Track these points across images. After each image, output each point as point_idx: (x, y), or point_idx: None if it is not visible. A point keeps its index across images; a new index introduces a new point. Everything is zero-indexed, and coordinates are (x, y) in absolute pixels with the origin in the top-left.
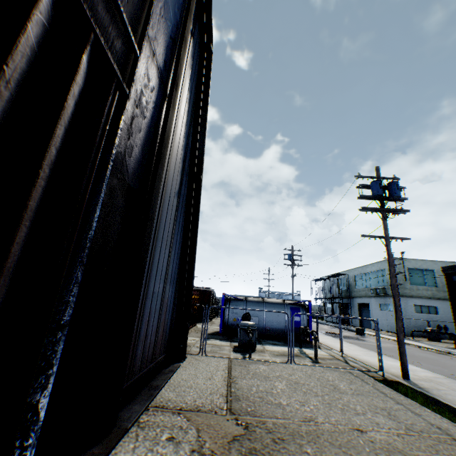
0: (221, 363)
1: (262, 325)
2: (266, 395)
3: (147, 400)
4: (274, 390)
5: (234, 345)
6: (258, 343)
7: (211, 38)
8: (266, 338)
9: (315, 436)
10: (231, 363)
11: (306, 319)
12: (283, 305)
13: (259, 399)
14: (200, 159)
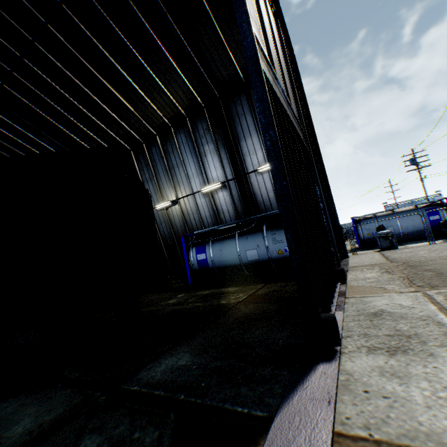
0: (374, 254)
1: (398, 232)
2: (411, 256)
3: (346, 266)
4: (417, 254)
5: (376, 250)
6: (398, 245)
7: (291, 47)
8: (405, 241)
9: (444, 259)
10: (381, 253)
11: (446, 215)
12: (415, 210)
13: (407, 257)
14: (313, 135)
